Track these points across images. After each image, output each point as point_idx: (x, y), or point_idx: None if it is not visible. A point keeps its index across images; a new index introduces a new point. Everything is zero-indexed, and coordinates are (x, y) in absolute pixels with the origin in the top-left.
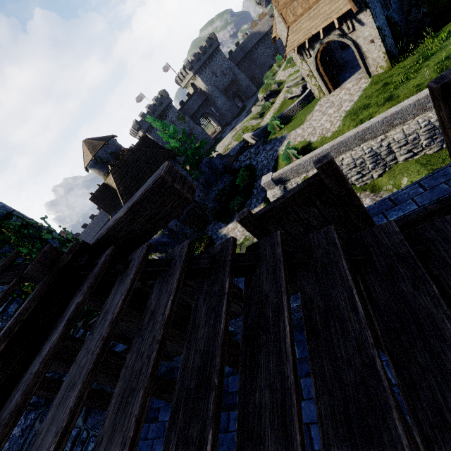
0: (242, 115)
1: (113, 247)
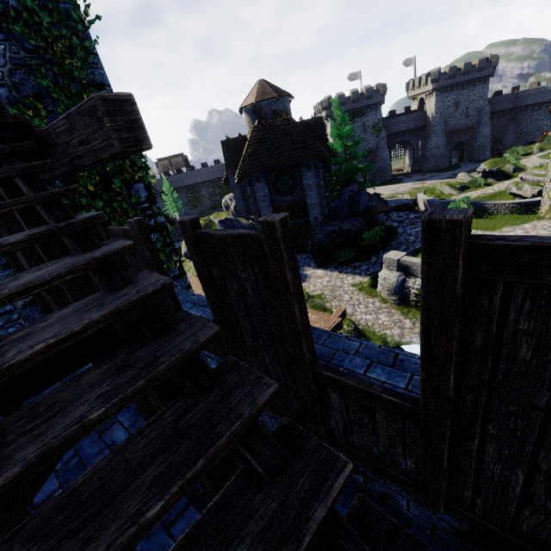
0: (445, 174)
1: (30, 142)
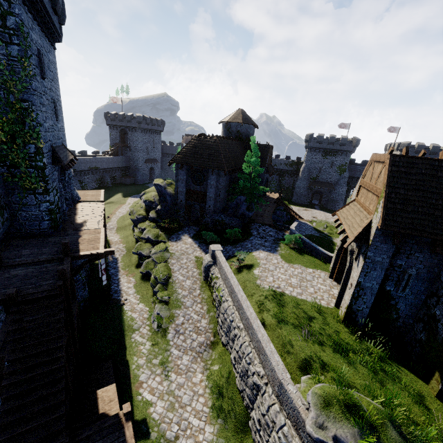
0: None
1: None
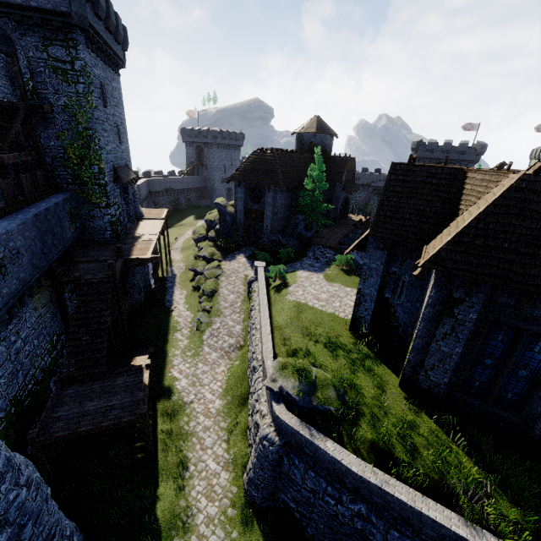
0: None
1: None
